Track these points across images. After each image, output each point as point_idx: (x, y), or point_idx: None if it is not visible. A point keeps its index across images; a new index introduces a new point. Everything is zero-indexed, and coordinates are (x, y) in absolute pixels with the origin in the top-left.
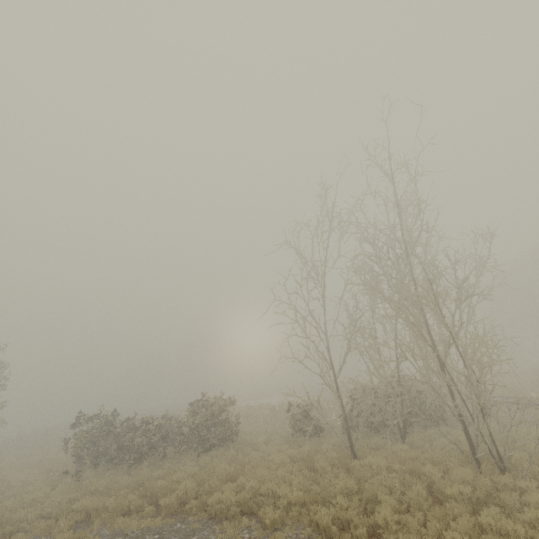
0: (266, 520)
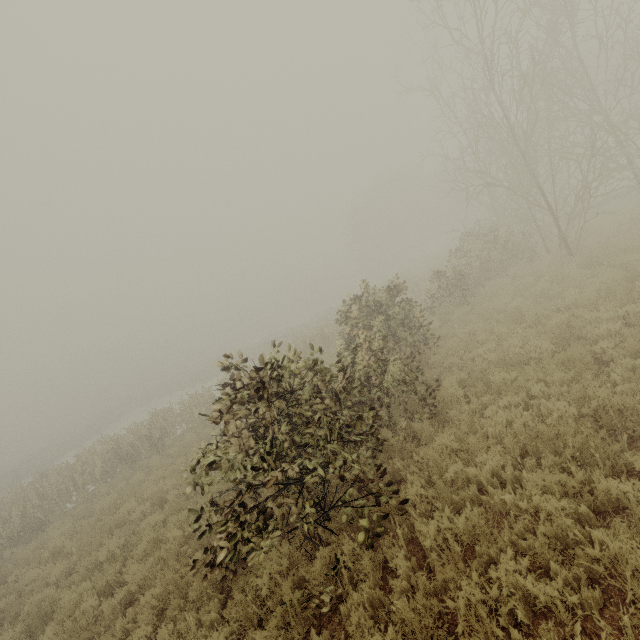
0: None
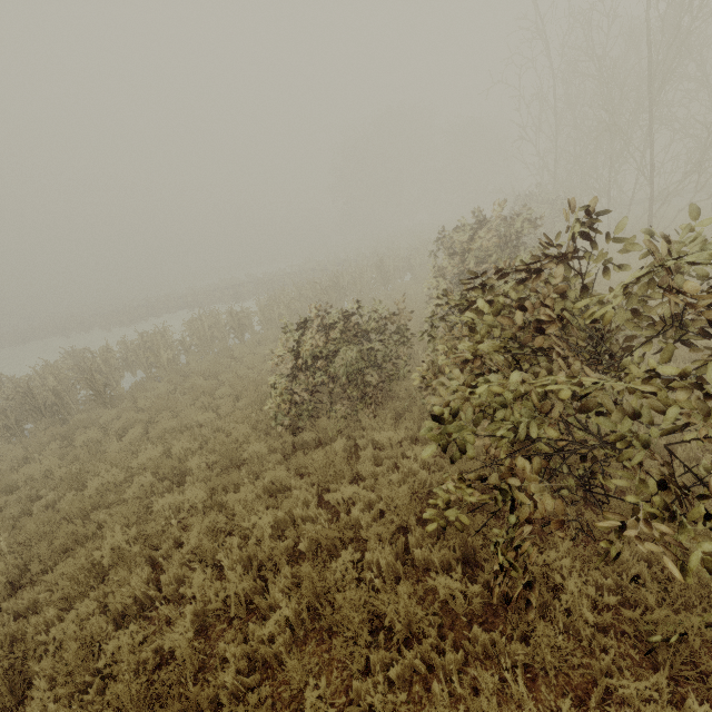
0: None
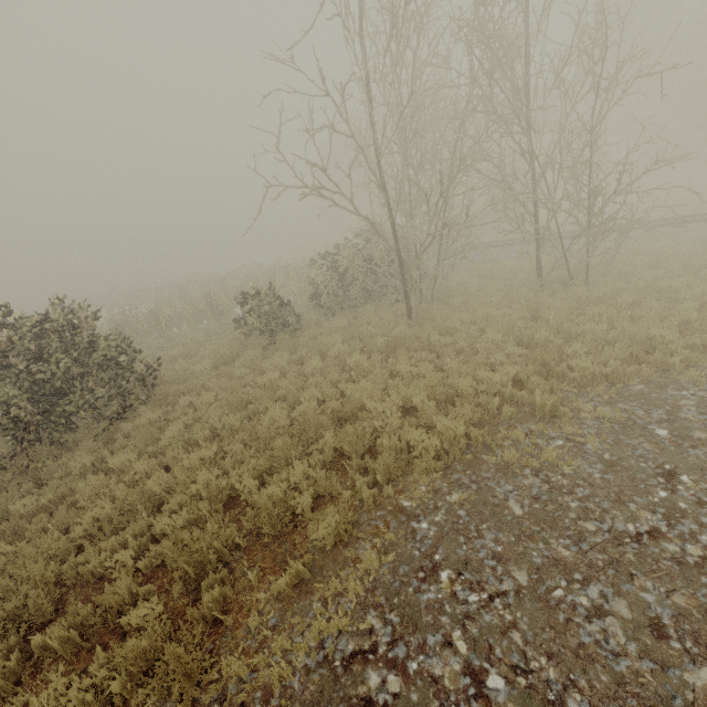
0: (565, 409)
